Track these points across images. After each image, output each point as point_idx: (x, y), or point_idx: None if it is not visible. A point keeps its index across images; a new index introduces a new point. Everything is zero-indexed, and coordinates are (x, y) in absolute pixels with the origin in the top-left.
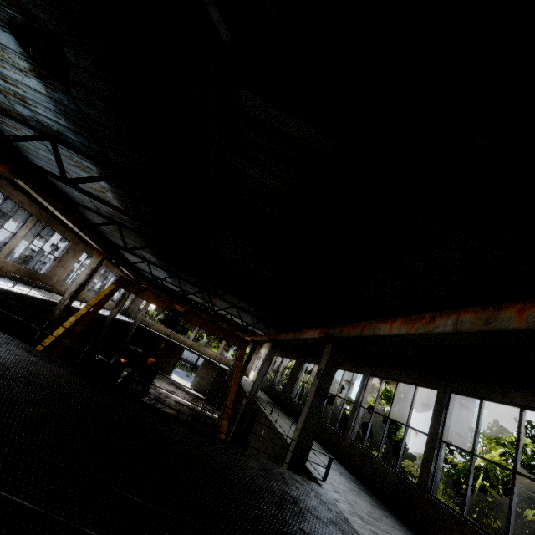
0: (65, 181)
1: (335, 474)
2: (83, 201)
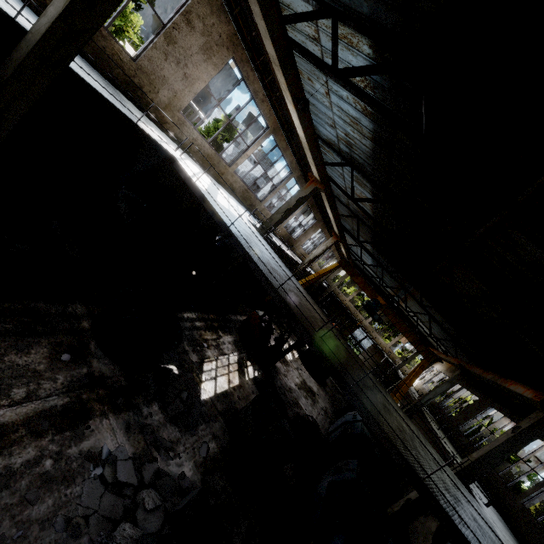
0: (352, 200)
1: (494, 514)
2: (339, 196)
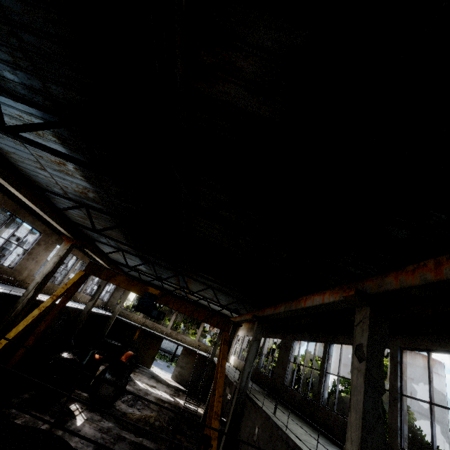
0: (1, 129)
1: None
2: (50, 186)
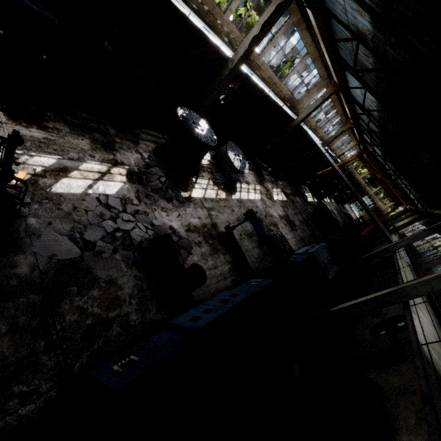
0: (367, 132)
1: None
2: (363, 119)
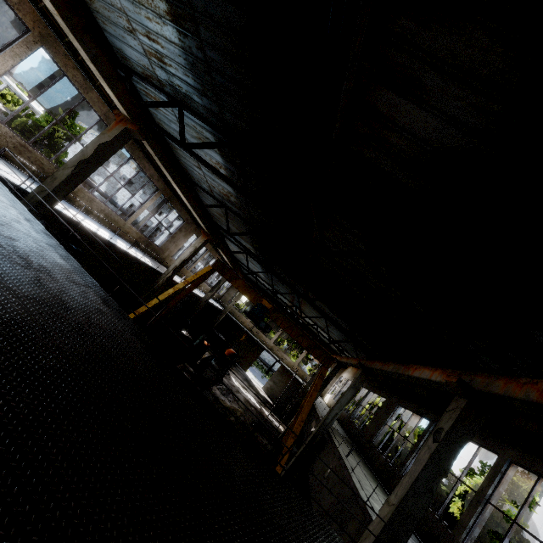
0: (182, 145)
1: None
2: (200, 182)
